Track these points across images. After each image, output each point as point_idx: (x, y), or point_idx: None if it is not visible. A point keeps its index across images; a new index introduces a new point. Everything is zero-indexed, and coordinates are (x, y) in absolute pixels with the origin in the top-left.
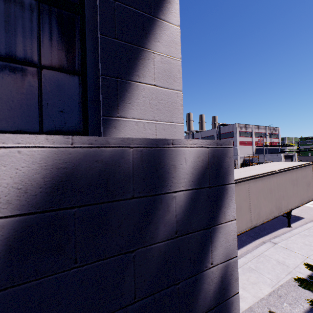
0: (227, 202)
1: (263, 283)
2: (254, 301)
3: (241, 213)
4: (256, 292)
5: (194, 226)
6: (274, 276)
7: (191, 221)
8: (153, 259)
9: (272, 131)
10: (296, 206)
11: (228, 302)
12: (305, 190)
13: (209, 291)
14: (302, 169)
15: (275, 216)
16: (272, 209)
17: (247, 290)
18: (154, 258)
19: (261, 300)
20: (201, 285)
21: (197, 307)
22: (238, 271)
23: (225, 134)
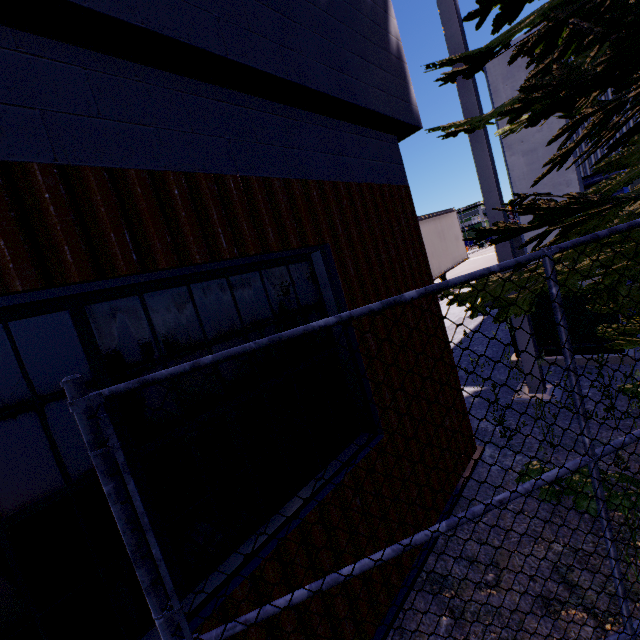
0: (390, 7)
1: None
2: None
3: None
4: None
5: (379, 5)
6: None
7: (377, 1)
8: (368, 5)
9: None
10: (449, 268)
11: (403, 64)
12: (455, 247)
13: (393, 47)
14: (446, 217)
15: None
16: None
17: None
18: (368, 5)
19: None
20: (389, 40)
21: (390, 50)
22: None
23: None
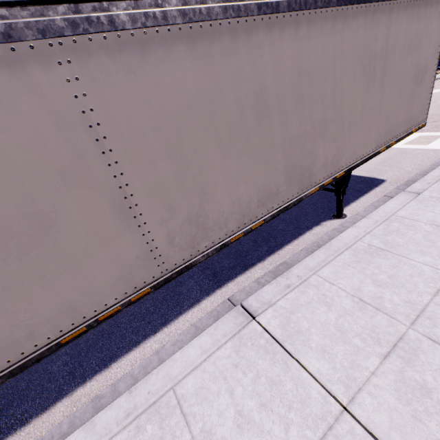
0: None
1: None
2: None
3: (65, 247)
4: None
5: None
6: None
7: None
8: None
9: None
10: (366, 156)
11: None
12: (405, 99)
13: None
14: (417, 8)
15: (285, 207)
16: (272, 184)
17: None
18: None
19: None
20: None
21: None
22: None
23: None
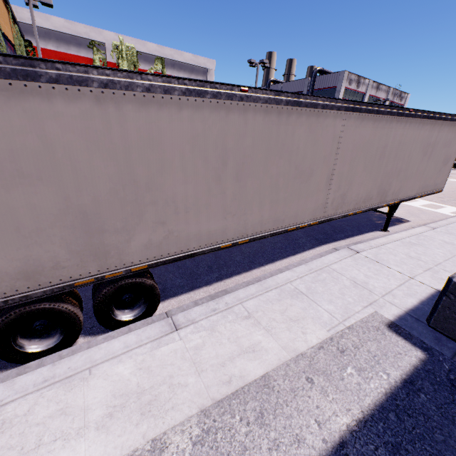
0: None
1: (313, 320)
2: (281, 360)
3: (310, 187)
4: (292, 339)
5: None
6: (339, 308)
7: None
8: None
9: (396, 99)
10: (410, 197)
11: None
12: (436, 172)
13: None
14: (453, 126)
15: (371, 208)
16: (371, 193)
17: (274, 333)
18: None
19: (299, 358)
20: None
21: None
22: (271, 294)
23: (322, 91)
